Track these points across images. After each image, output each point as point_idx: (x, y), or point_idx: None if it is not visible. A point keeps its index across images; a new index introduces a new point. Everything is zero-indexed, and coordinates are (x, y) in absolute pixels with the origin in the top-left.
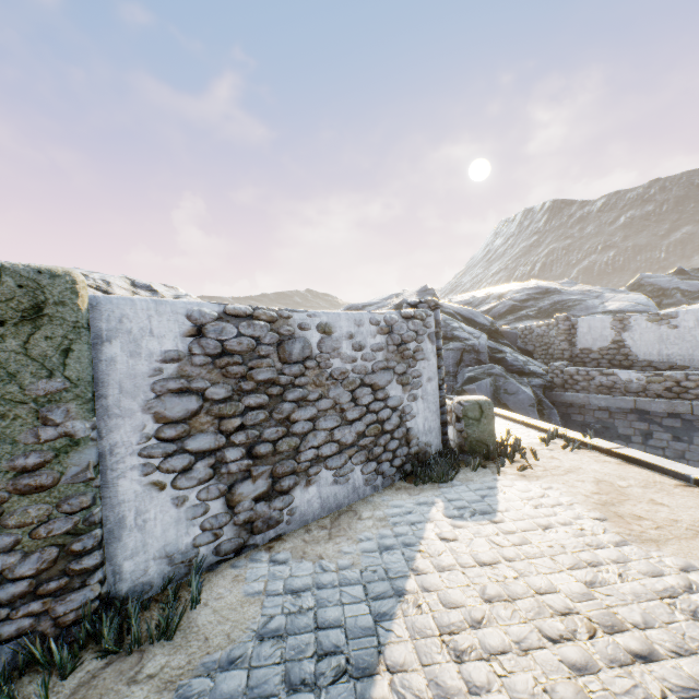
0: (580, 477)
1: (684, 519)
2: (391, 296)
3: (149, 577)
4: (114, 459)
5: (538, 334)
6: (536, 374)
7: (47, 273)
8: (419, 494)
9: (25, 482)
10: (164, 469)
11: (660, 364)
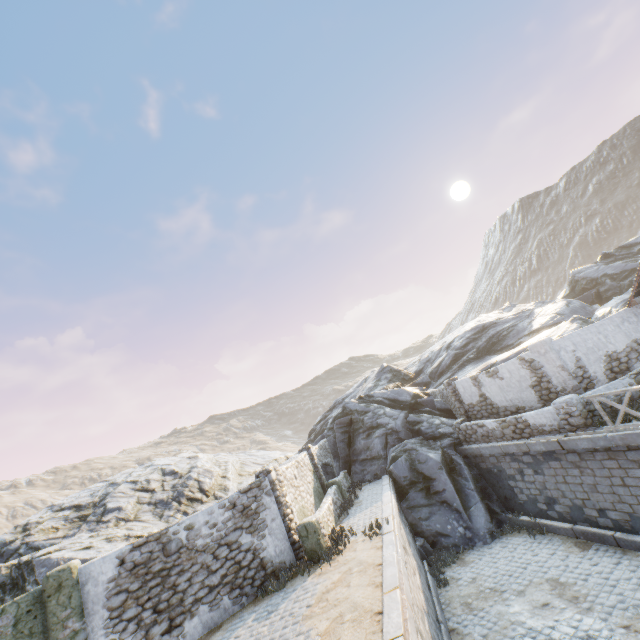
0: (343, 569)
1: (342, 596)
2: (362, 382)
3: None
4: (94, 633)
5: (446, 396)
6: (446, 434)
7: (62, 570)
8: (259, 604)
9: None
10: (115, 631)
11: (510, 407)
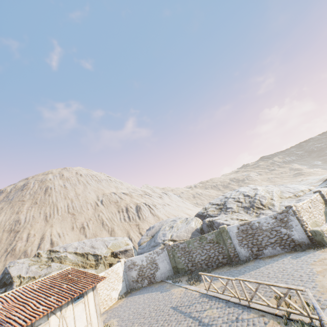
0: None
1: None
2: None
3: (244, 258)
4: (235, 244)
5: None
6: None
7: (222, 227)
8: (292, 253)
9: (228, 246)
10: (241, 246)
11: None
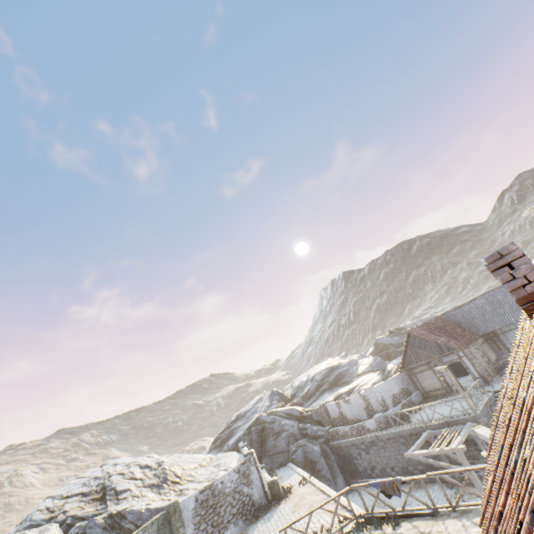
0: (298, 497)
1: (306, 501)
2: (258, 400)
3: None
4: None
5: (319, 412)
6: (321, 435)
7: (175, 502)
8: (258, 521)
9: None
10: None
11: (354, 419)
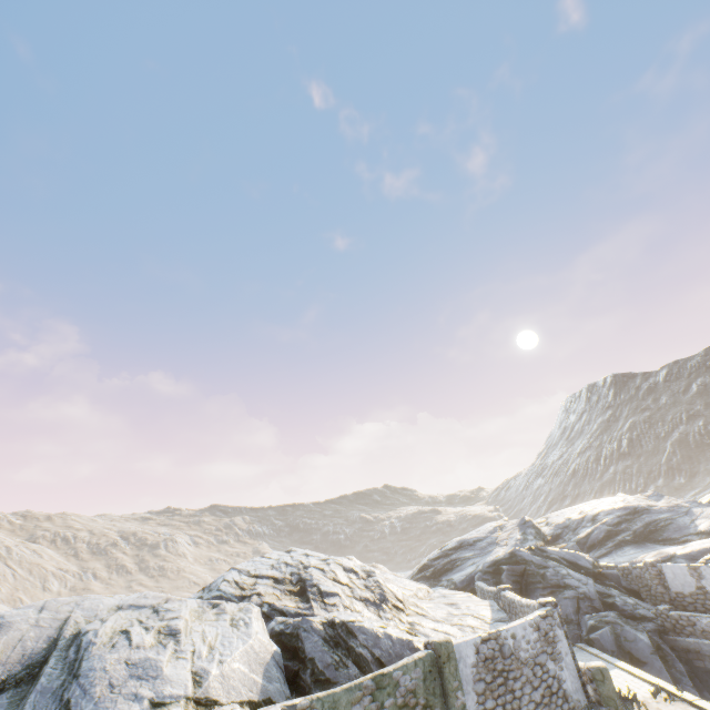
0: None
1: None
2: (495, 528)
3: None
4: None
5: (636, 575)
6: (647, 617)
7: (447, 641)
8: None
9: None
10: None
11: None
